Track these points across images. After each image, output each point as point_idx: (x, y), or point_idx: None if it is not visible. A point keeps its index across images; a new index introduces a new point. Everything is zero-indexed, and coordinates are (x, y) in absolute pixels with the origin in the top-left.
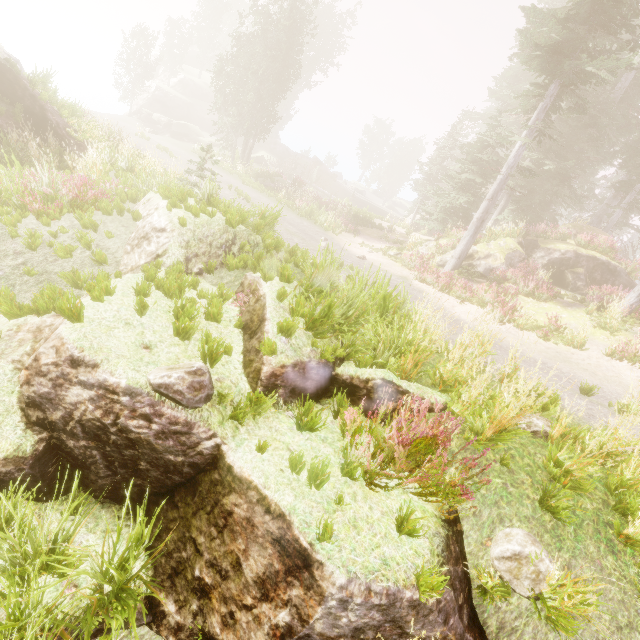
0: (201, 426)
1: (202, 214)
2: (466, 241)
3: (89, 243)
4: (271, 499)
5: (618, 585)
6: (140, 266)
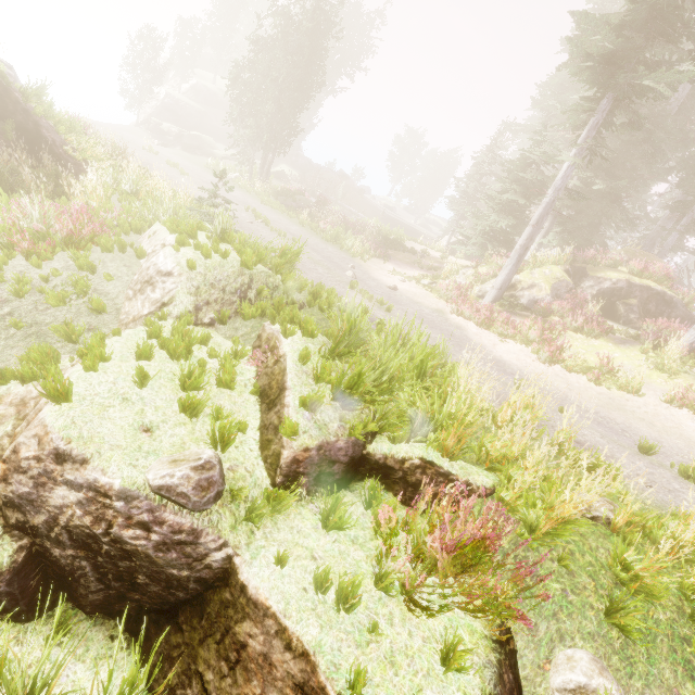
0: (209, 533)
1: (214, 254)
2: (508, 270)
3: (85, 288)
4: (292, 632)
5: None
6: (143, 316)
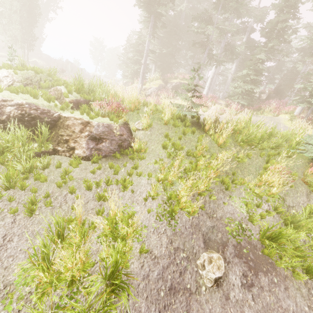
0: (53, 111)
1: (22, 70)
2: (140, 82)
3: None
4: (77, 117)
5: (160, 124)
6: None
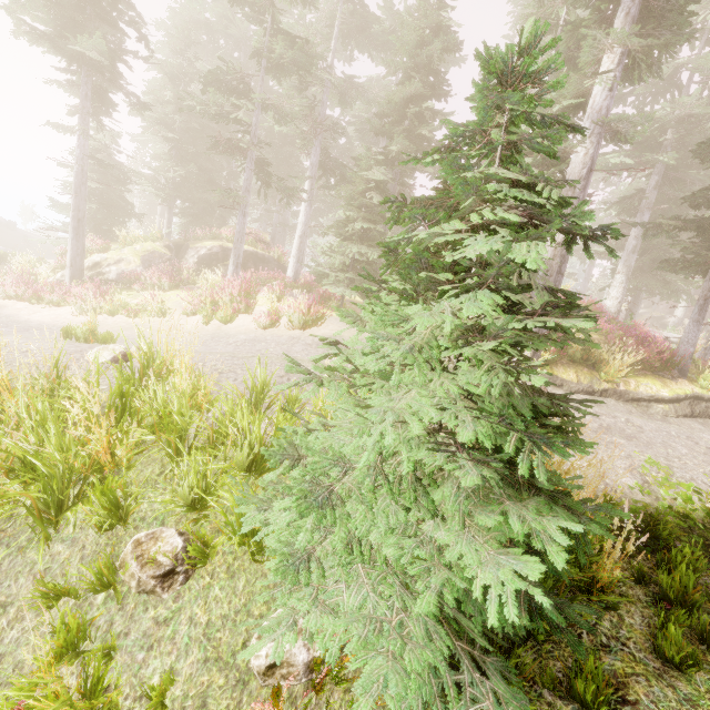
0: None
1: None
2: (70, 245)
3: None
4: None
5: None
6: None
